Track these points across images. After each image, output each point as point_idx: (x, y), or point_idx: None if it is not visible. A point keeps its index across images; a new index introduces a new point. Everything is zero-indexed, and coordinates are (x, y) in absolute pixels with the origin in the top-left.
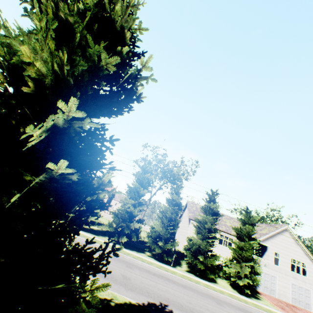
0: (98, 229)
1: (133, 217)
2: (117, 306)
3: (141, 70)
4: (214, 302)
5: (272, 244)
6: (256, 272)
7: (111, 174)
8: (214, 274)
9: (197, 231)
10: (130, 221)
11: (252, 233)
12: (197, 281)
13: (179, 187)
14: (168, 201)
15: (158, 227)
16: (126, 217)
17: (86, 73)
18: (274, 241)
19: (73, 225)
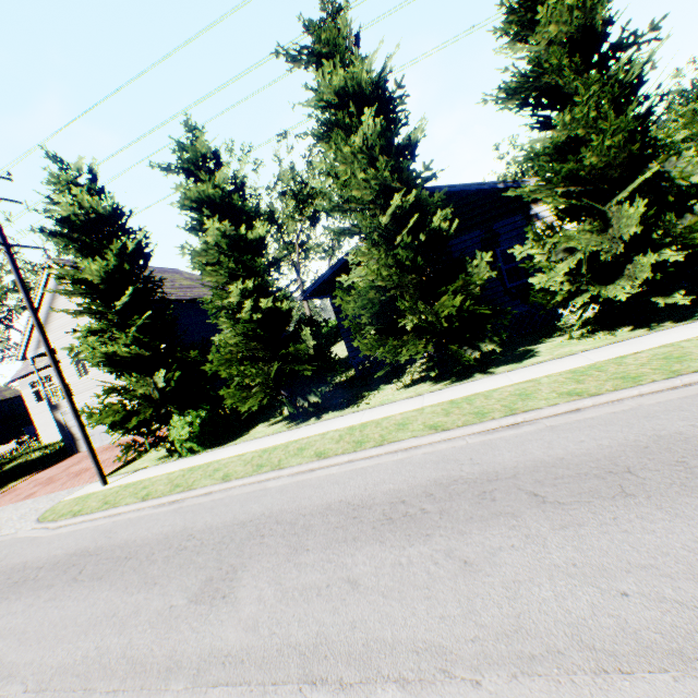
0: None
1: None
2: None
3: None
4: None
5: (57, 336)
6: None
7: None
8: None
9: None
10: None
11: None
12: None
13: None
14: None
15: None
16: None
17: None
18: (57, 325)
19: None
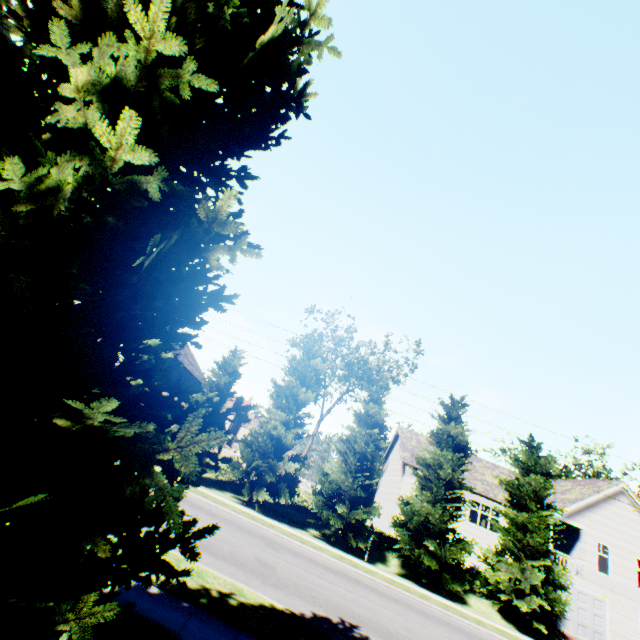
0: (209, 476)
1: (283, 449)
2: (242, 607)
3: (308, 25)
4: (465, 639)
5: (590, 524)
6: (557, 584)
7: (239, 360)
8: (462, 583)
9: (422, 486)
10: (276, 459)
11: (545, 493)
12: (424, 595)
13: (382, 389)
14: (358, 418)
15: (337, 474)
16: (269, 448)
17: (192, 7)
18: (596, 517)
19: (149, 338)
